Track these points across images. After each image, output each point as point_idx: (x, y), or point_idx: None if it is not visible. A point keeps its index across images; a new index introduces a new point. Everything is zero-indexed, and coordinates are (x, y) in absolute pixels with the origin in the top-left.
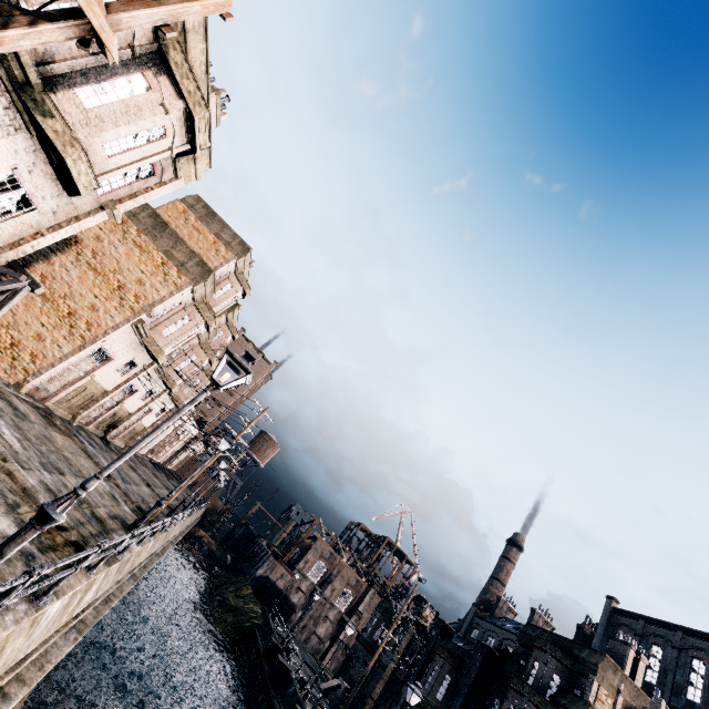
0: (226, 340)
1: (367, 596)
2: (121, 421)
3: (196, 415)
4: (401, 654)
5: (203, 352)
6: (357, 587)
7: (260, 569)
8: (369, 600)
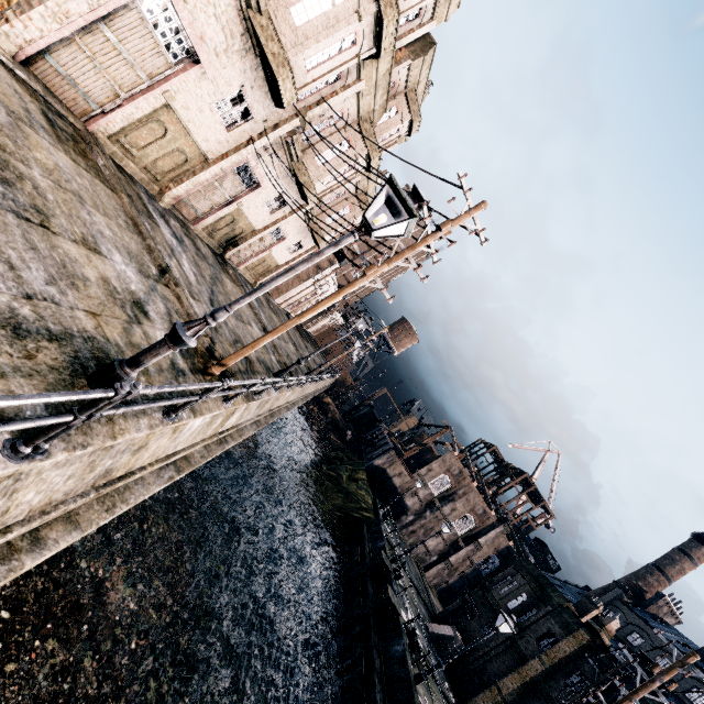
0: (398, 131)
1: (492, 531)
2: (243, 238)
3: (339, 272)
4: (557, 660)
5: (360, 139)
6: (482, 517)
7: (378, 460)
8: (493, 537)
